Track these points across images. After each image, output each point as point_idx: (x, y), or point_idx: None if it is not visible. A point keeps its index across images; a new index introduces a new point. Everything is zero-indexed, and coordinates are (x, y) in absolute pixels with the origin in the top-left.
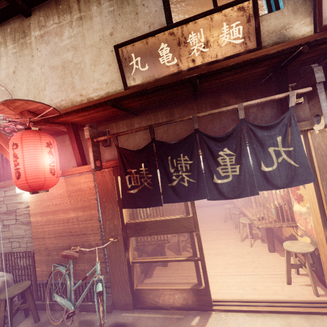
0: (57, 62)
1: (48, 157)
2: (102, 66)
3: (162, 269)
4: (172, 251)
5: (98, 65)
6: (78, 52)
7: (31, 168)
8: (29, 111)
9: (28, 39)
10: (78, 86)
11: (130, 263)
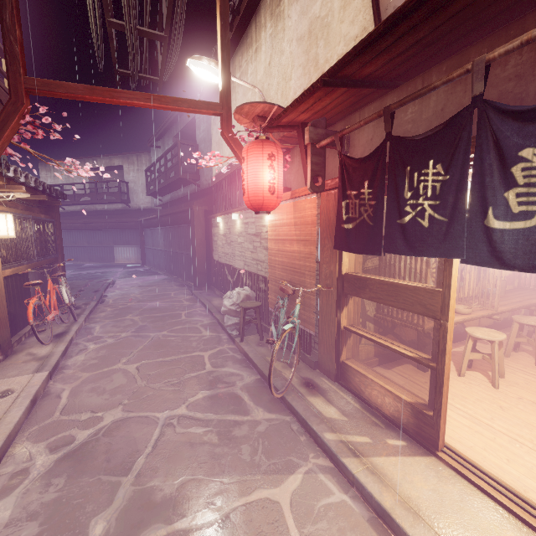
0: (304, 27)
1: (268, 172)
2: (353, 4)
3: (410, 370)
4: (453, 360)
5: (348, 6)
6: None
7: (252, 185)
8: (259, 115)
9: (282, 5)
10: (322, 59)
11: (340, 326)
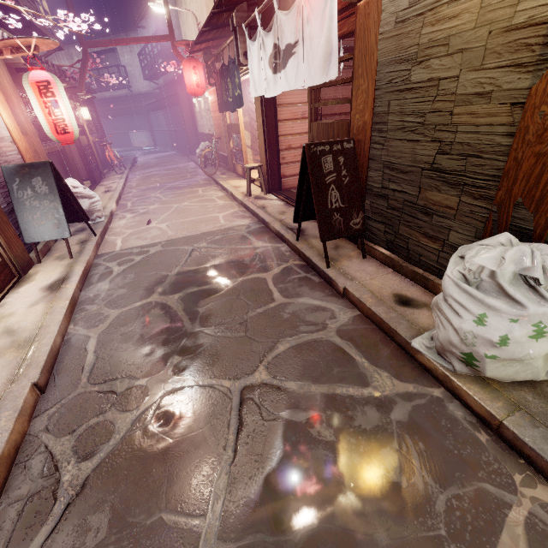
0: None
1: (194, 76)
2: None
3: None
4: None
5: None
6: None
7: (189, 84)
8: (186, 44)
9: None
10: (210, 8)
11: (231, 148)
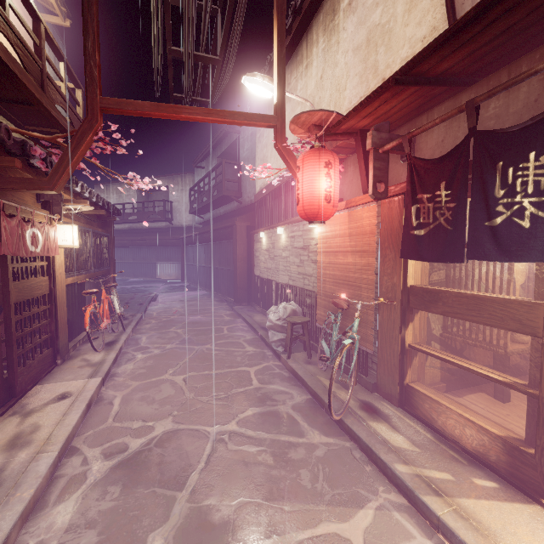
0: (362, 37)
1: (324, 180)
2: (420, 6)
3: (486, 399)
4: None
5: (414, 9)
6: (389, 1)
7: (307, 194)
8: (315, 124)
9: (337, 19)
10: (382, 65)
11: (404, 344)
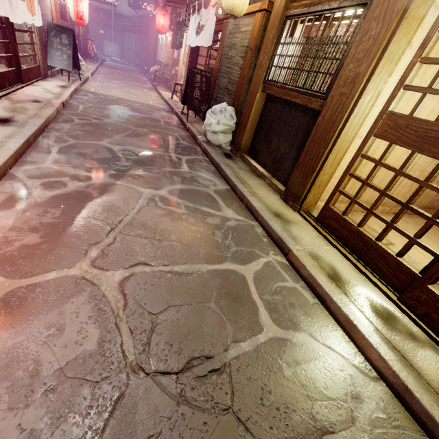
0: None
1: (162, 20)
2: None
3: None
4: None
5: None
6: None
7: (158, 23)
8: None
9: None
10: None
11: (172, 73)
